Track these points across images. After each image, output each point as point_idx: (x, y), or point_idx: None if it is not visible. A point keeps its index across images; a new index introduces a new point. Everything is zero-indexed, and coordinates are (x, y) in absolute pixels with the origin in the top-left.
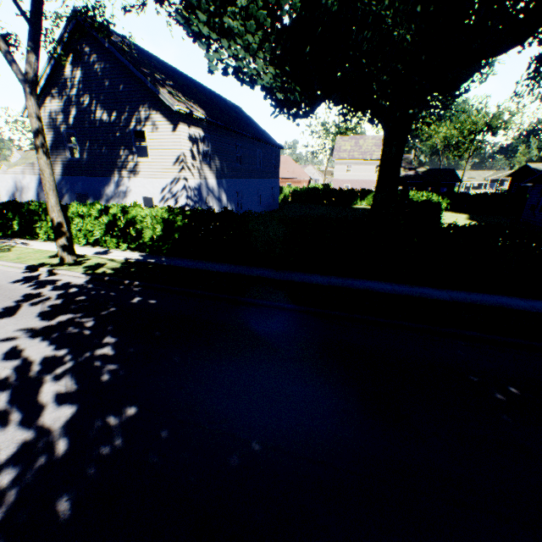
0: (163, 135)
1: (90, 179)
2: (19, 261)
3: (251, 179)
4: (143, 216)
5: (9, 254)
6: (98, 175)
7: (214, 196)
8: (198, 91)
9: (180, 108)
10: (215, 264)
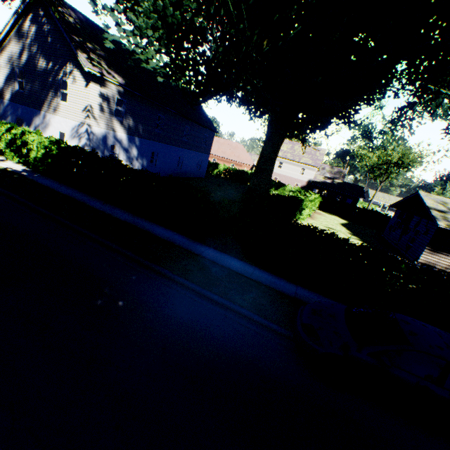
0: (79, 88)
1: (27, 108)
2: None
3: (173, 146)
4: (31, 140)
5: None
6: (33, 107)
7: (123, 147)
8: (141, 68)
9: (90, 70)
10: (68, 188)
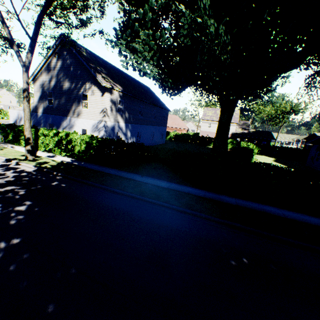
0: (96, 97)
1: (56, 116)
2: (3, 155)
3: (148, 125)
4: (76, 138)
5: (1, 151)
6: (61, 115)
7: (122, 132)
8: (123, 77)
9: (106, 85)
10: (109, 169)
